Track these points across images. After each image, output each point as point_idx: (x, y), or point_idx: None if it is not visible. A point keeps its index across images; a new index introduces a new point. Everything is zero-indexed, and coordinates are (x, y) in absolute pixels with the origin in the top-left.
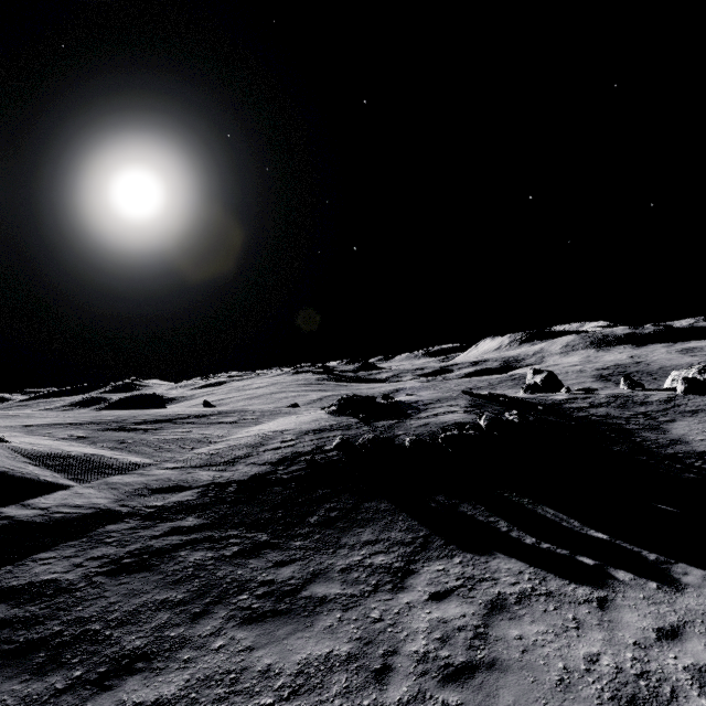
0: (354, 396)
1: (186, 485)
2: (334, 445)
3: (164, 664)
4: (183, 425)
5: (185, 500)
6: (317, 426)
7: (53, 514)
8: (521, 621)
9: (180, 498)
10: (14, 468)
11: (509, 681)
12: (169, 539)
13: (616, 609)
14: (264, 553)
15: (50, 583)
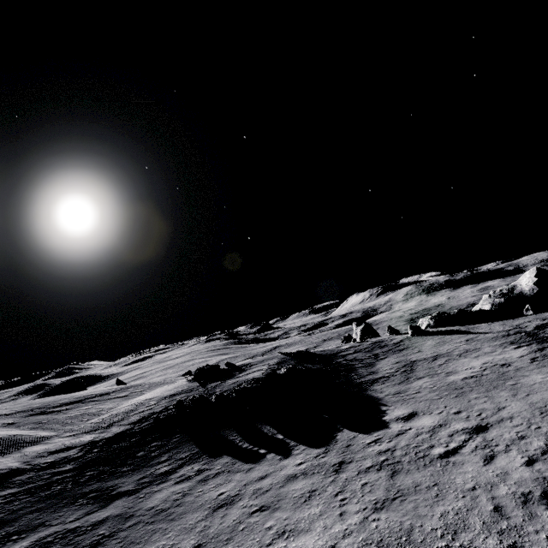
0: (206, 366)
1: (74, 446)
2: (173, 404)
3: (27, 535)
4: (88, 403)
5: (69, 455)
6: (174, 392)
7: None
8: (206, 485)
9: (66, 454)
10: None
11: (180, 509)
12: (50, 479)
13: (252, 471)
14: (103, 477)
15: None
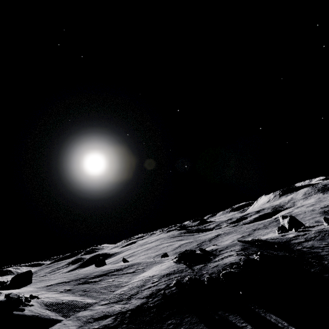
0: (185, 251)
1: (109, 314)
2: (173, 283)
3: None
4: (111, 276)
5: (107, 323)
6: (168, 271)
7: None
8: None
9: (105, 322)
10: (41, 313)
11: None
12: None
13: None
14: None
15: None
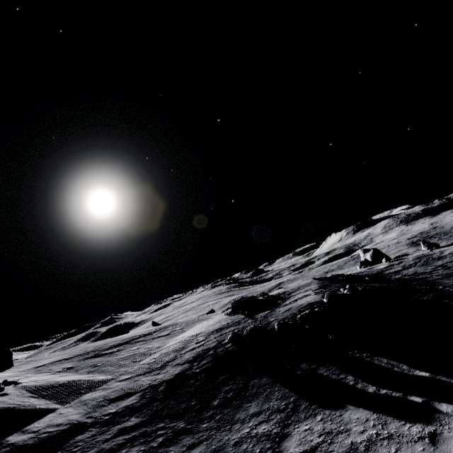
0: (242, 298)
1: (133, 391)
2: (228, 338)
3: None
4: (135, 344)
5: (131, 404)
6: (218, 326)
7: (41, 435)
8: None
9: (127, 402)
10: (20, 403)
11: None
12: (116, 440)
13: (444, 442)
14: (180, 439)
15: None
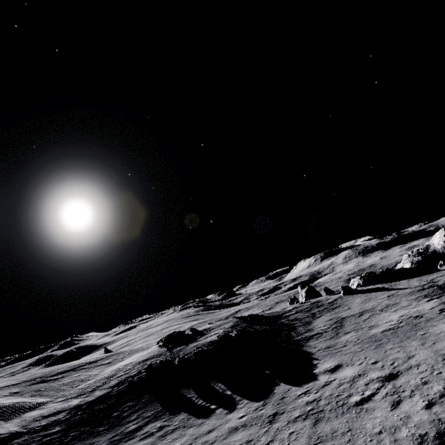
0: (174, 332)
1: (63, 410)
2: (144, 368)
3: None
4: (79, 371)
5: (58, 418)
6: (146, 357)
7: None
8: (165, 440)
9: (56, 417)
10: None
11: None
12: (41, 440)
13: (202, 426)
14: (83, 437)
15: None
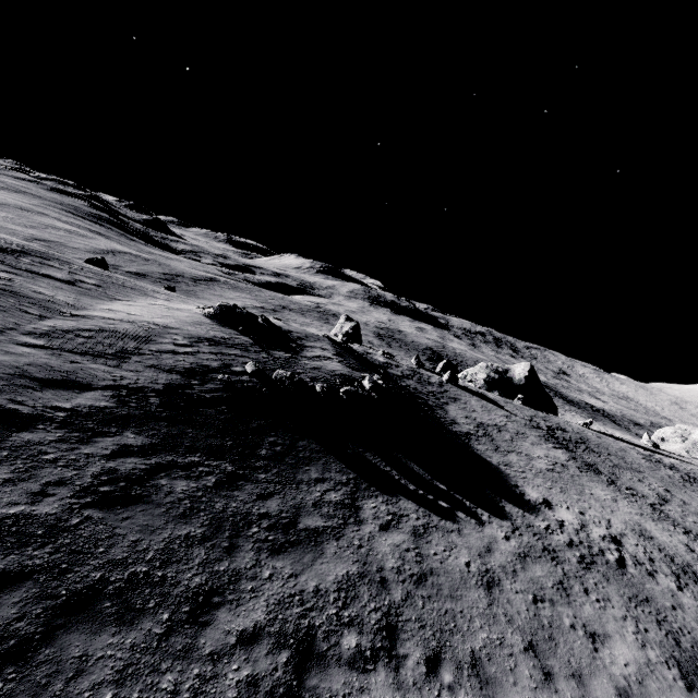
0: (235, 307)
1: (84, 382)
2: (251, 371)
3: (236, 596)
4: None
5: (103, 406)
6: (208, 334)
7: None
8: (432, 544)
9: (91, 401)
10: None
11: (442, 580)
12: (130, 463)
13: (465, 536)
14: (241, 485)
15: (26, 519)
